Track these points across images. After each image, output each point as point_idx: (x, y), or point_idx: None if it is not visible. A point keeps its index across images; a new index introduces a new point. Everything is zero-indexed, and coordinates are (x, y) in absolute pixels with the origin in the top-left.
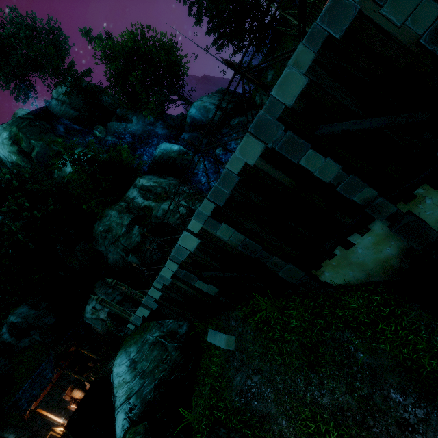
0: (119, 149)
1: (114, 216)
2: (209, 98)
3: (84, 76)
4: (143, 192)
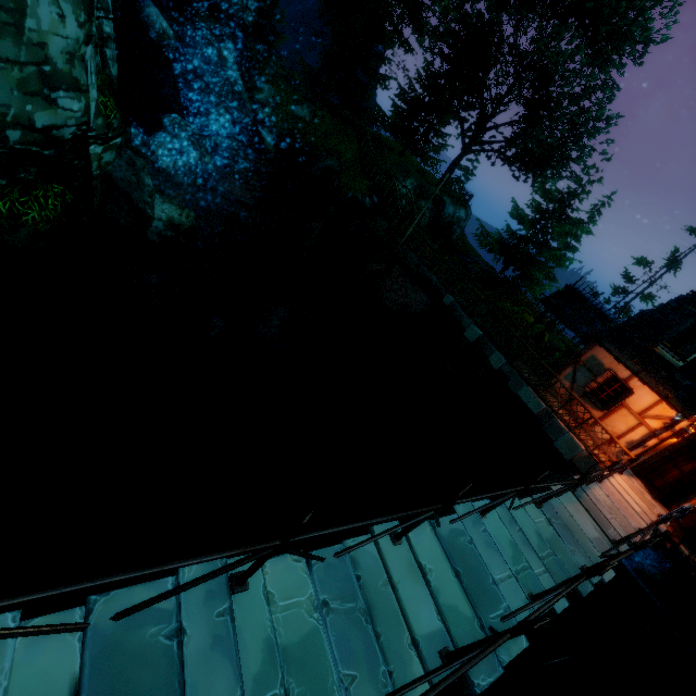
0: None
1: None
2: None
3: None
4: None
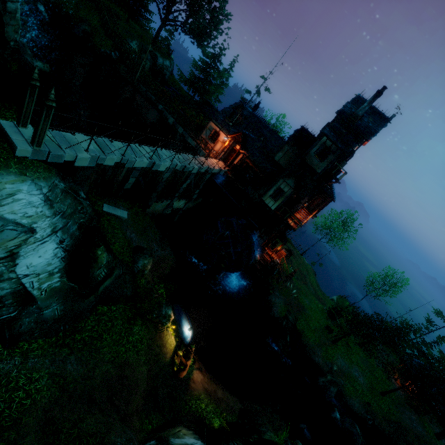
0: None
1: None
2: None
3: None
4: None
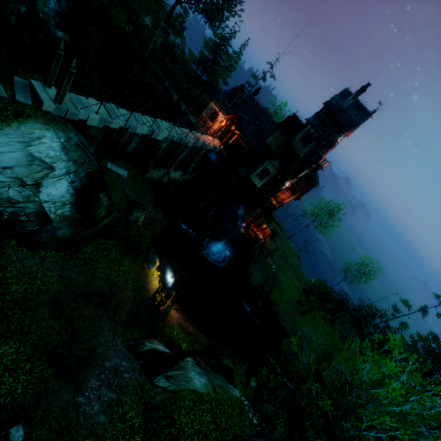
0: None
1: None
2: None
3: None
4: None
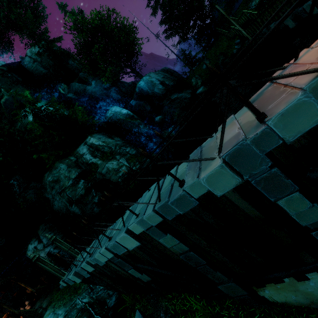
0: (77, 106)
1: (63, 169)
2: (155, 74)
3: (55, 41)
4: (92, 150)
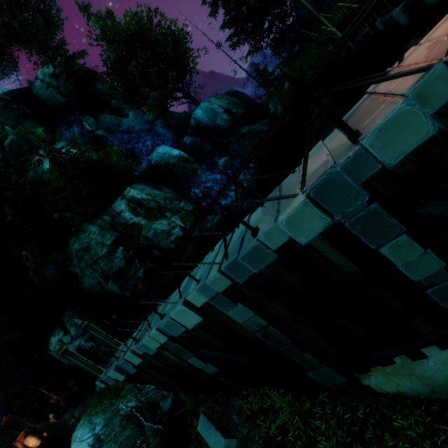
0: (110, 146)
1: (95, 233)
2: (217, 99)
3: (76, 57)
4: (132, 206)
